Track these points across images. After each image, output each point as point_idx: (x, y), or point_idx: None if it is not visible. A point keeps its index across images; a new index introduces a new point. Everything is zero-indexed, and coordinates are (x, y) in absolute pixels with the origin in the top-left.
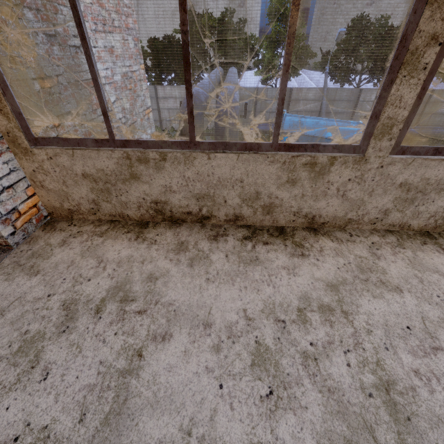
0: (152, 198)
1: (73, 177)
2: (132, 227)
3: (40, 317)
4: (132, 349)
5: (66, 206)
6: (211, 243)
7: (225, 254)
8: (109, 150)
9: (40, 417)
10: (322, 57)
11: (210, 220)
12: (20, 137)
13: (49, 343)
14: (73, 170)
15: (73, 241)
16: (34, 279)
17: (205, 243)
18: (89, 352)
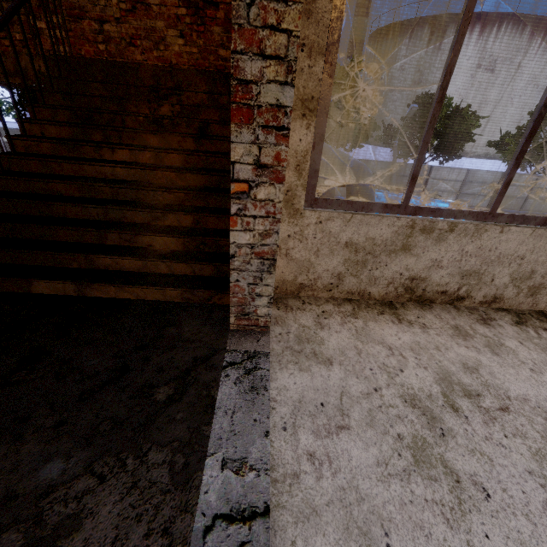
0: (411, 274)
1: (333, 245)
2: (380, 308)
3: (395, 417)
4: (546, 455)
5: (300, 280)
6: (489, 328)
7: (518, 341)
8: (394, 217)
9: (538, 545)
10: (385, 131)
11: (463, 301)
12: (299, 197)
13: (443, 450)
14: (338, 237)
15: (330, 323)
16: (334, 369)
17: (482, 328)
18: (501, 459)
